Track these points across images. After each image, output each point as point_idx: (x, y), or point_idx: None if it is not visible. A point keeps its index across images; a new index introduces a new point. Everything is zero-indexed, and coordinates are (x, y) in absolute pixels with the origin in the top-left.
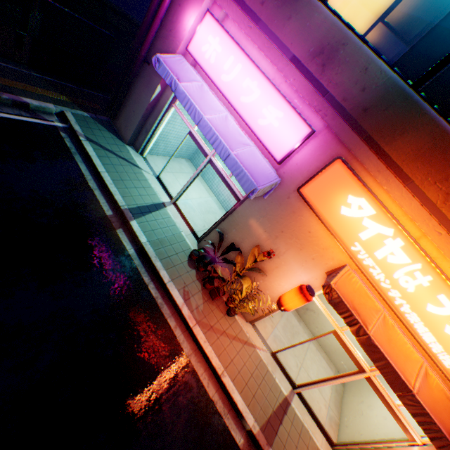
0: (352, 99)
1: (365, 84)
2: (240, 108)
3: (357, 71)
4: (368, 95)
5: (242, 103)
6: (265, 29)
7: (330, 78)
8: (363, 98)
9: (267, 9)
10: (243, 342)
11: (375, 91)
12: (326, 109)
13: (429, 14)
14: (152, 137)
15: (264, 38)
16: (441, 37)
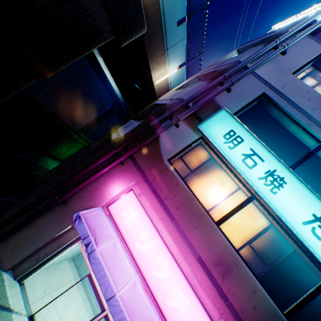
0: (247, 312)
1: (256, 303)
2: (150, 279)
3: (248, 289)
4: (258, 314)
5: (153, 275)
6: (178, 225)
7: (228, 286)
8: (256, 314)
9: (180, 213)
10: None
11: (263, 312)
12: (228, 313)
13: (276, 251)
14: (43, 265)
15: (177, 231)
16: (285, 269)
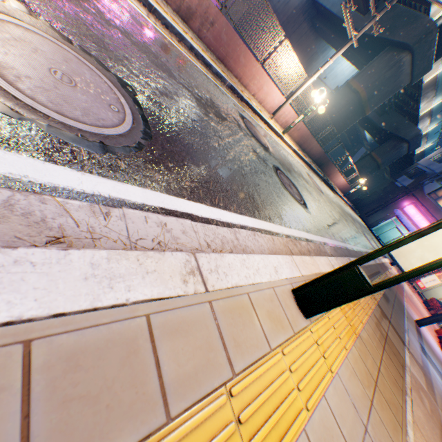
0: None
1: None
2: (419, 226)
3: None
4: None
5: (420, 225)
6: (429, 213)
7: None
8: None
9: (430, 210)
10: (413, 285)
11: None
12: None
13: None
14: (378, 224)
15: (429, 215)
16: None
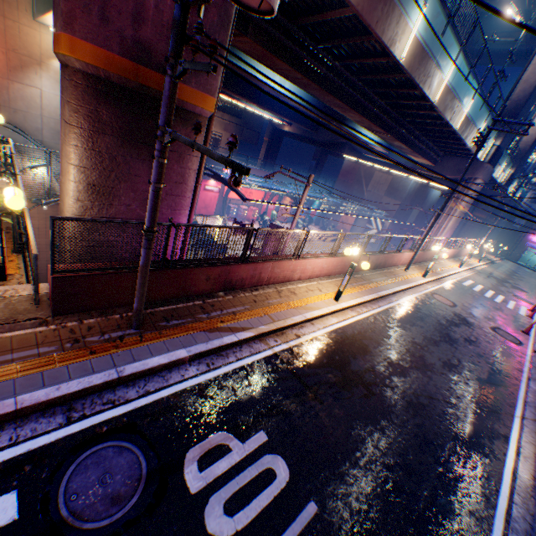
0: None
1: None
2: None
3: None
4: None
5: None
6: None
7: None
8: None
9: None
10: None
11: None
12: None
13: None
14: (520, 257)
15: None
16: None
